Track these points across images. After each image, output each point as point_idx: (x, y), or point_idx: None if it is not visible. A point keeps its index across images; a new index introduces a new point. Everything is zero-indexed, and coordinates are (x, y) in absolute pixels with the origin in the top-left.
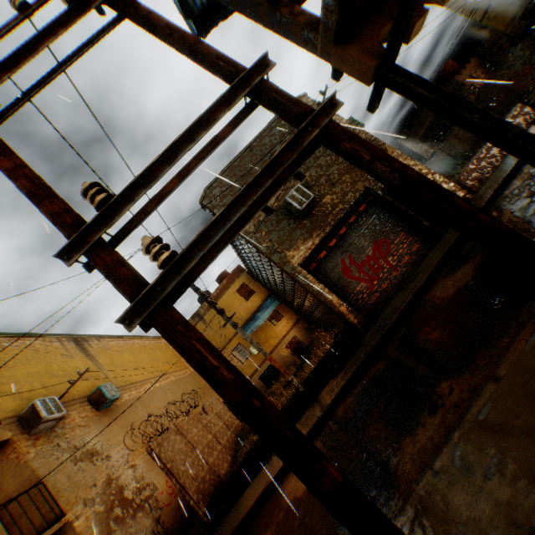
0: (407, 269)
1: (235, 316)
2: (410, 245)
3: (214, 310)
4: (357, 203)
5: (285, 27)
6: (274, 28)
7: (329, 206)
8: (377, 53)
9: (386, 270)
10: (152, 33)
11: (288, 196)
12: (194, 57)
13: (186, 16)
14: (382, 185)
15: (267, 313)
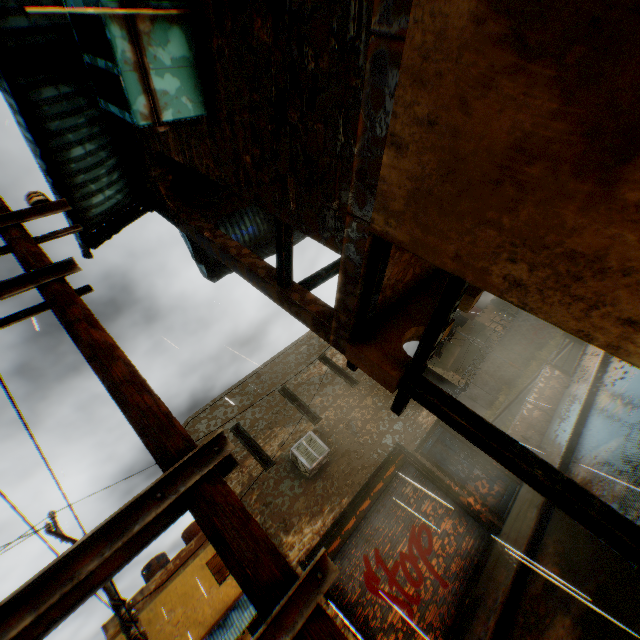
0: (460, 583)
1: (194, 614)
2: (460, 538)
3: (161, 599)
4: (385, 464)
5: (295, 307)
6: (283, 305)
7: (349, 465)
8: (400, 359)
9: (430, 582)
10: (75, 341)
11: (295, 447)
12: (114, 397)
13: (200, 259)
14: (415, 442)
15: (247, 613)
